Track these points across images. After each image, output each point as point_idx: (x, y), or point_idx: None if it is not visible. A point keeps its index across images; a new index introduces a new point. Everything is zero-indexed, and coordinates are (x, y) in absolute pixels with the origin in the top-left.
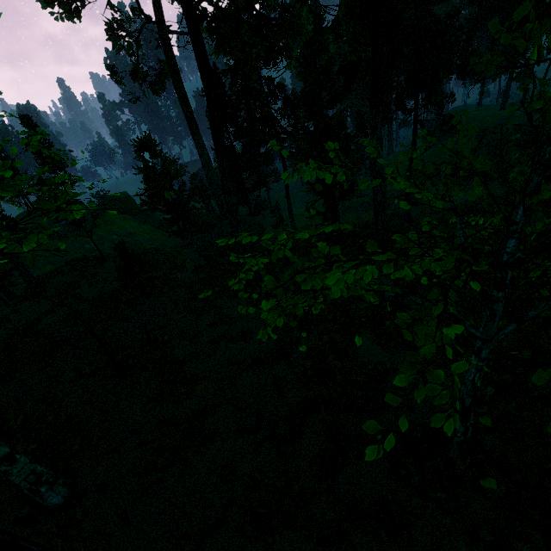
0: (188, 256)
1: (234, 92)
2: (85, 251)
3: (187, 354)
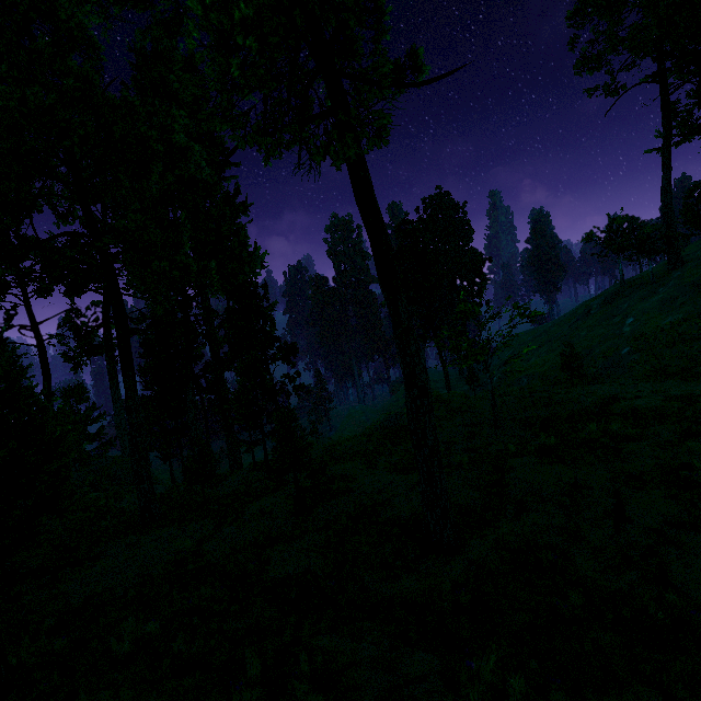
0: None
1: None
2: None
3: None
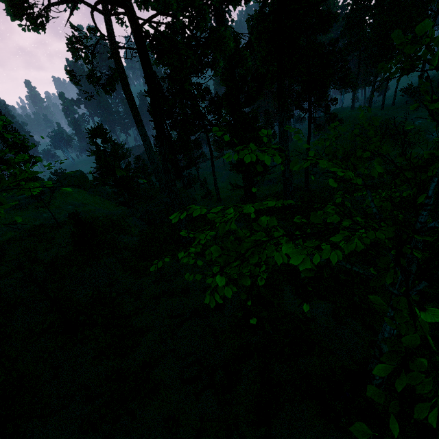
0: (133, 223)
1: (170, 93)
2: (43, 219)
3: (132, 309)
